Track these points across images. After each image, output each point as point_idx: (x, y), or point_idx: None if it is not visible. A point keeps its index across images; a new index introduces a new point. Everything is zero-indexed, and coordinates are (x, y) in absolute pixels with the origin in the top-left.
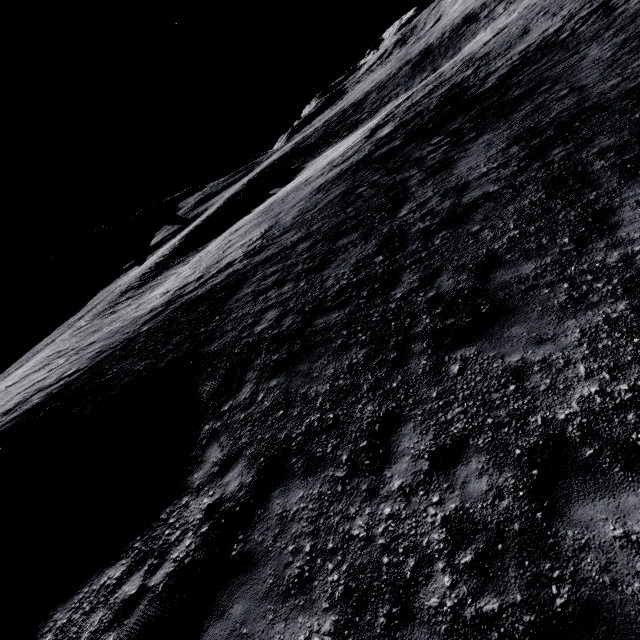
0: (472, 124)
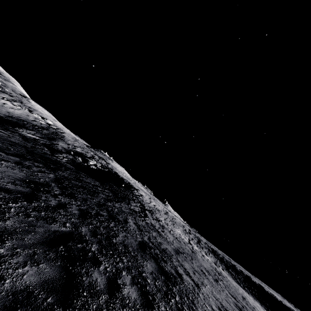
0: (0, 215)
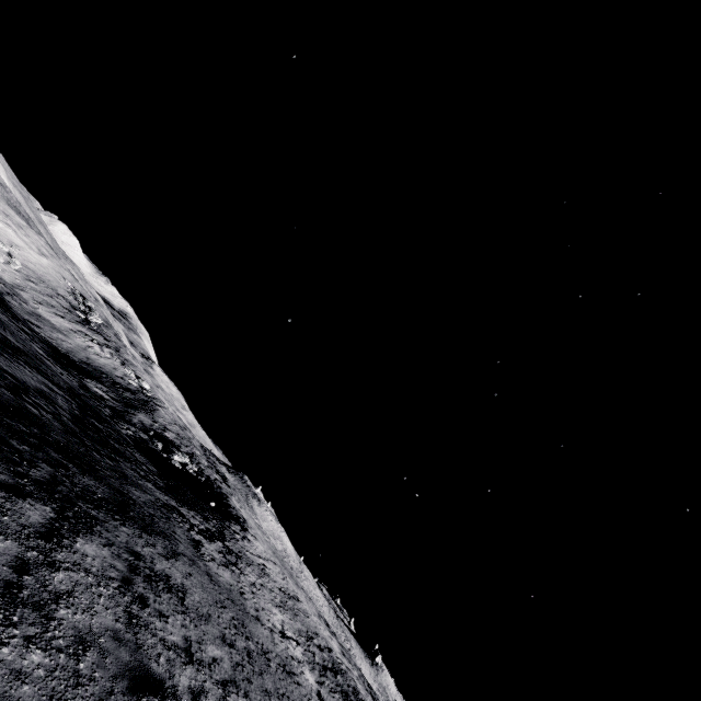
0: None
